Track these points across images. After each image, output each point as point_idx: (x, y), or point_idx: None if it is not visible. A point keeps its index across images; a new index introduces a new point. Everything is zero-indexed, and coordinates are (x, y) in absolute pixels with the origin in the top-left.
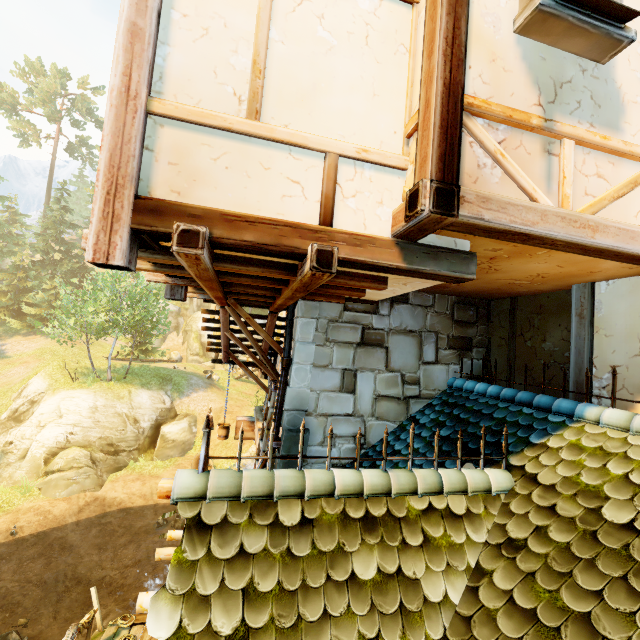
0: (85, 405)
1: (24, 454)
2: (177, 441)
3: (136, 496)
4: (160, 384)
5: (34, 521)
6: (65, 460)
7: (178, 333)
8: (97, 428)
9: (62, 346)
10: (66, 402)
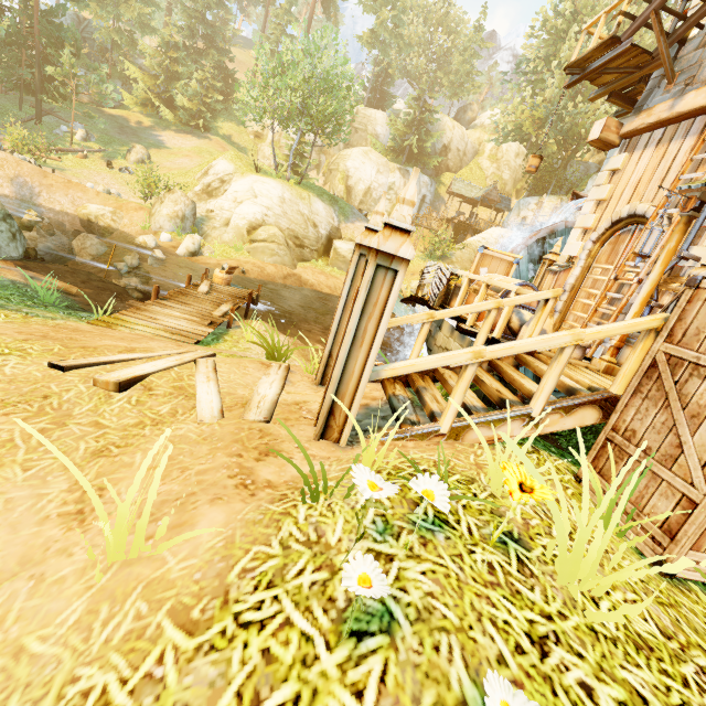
0: (275, 193)
1: (227, 222)
2: (346, 258)
3: (323, 285)
4: (330, 201)
5: (255, 270)
6: (267, 234)
7: (318, 173)
8: (285, 219)
9: (216, 150)
10: (258, 185)
